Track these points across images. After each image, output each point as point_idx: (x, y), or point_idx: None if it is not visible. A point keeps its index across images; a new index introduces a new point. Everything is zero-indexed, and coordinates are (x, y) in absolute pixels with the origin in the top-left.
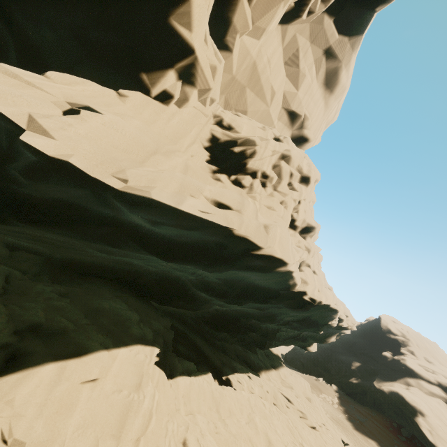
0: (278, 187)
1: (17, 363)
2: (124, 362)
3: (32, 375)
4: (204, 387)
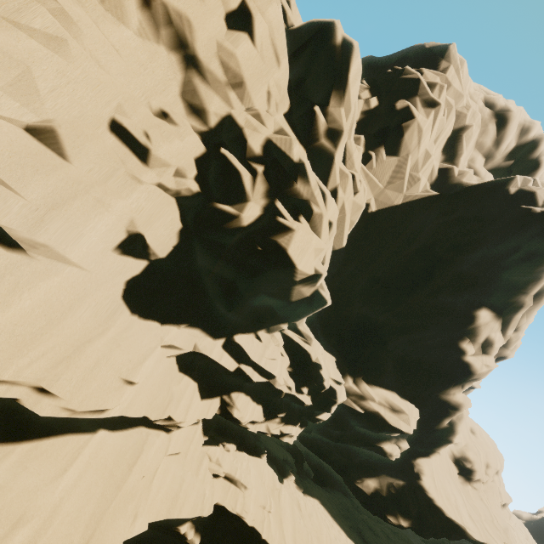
0: (489, 482)
1: None
2: None
3: None
4: None
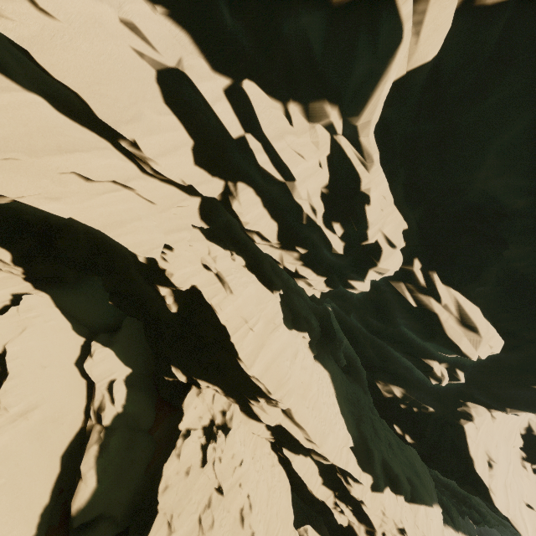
0: None
1: (412, 498)
2: (436, 514)
3: (419, 508)
4: (447, 535)
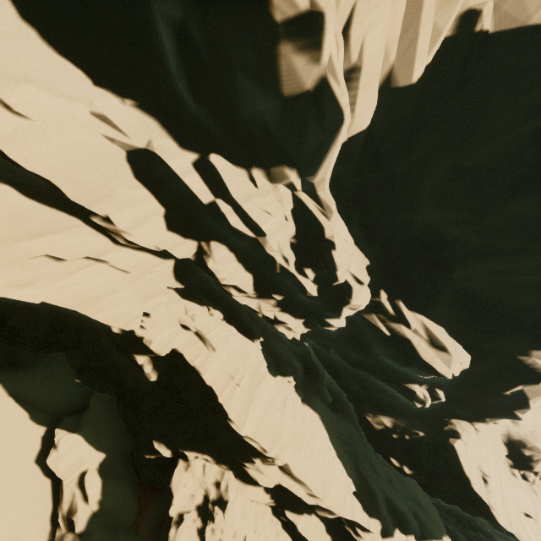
0: None
1: (422, 534)
2: None
3: None
4: None
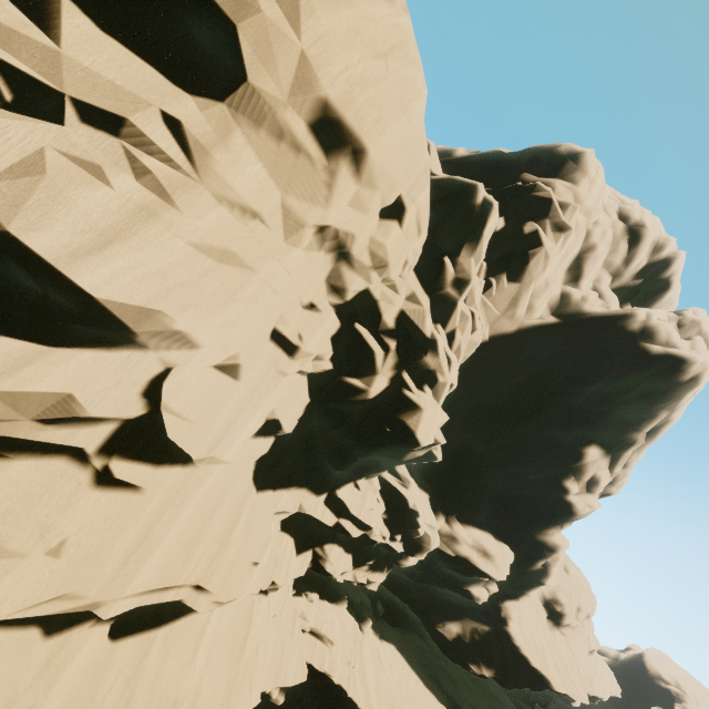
0: (579, 626)
1: None
2: None
3: None
4: None
